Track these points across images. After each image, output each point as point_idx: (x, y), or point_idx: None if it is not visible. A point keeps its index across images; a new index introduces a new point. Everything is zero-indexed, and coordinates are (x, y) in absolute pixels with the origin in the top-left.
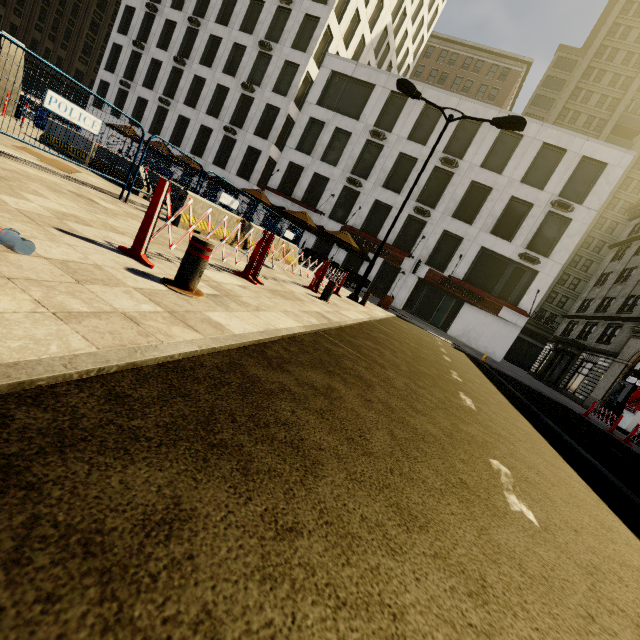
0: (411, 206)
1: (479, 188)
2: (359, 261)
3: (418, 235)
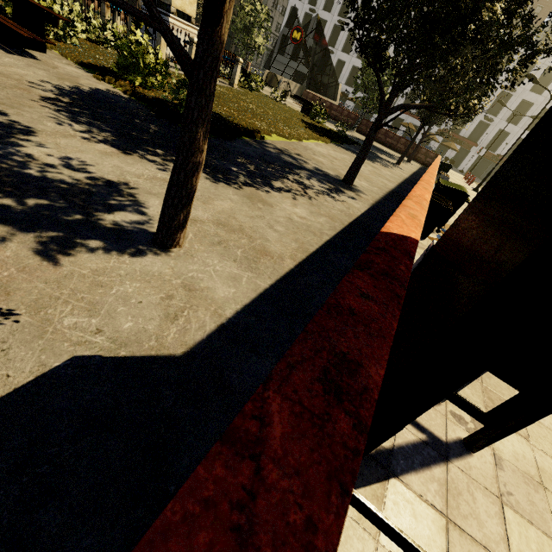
0: (482, 116)
1: (526, 103)
2: (445, 148)
3: (483, 132)
